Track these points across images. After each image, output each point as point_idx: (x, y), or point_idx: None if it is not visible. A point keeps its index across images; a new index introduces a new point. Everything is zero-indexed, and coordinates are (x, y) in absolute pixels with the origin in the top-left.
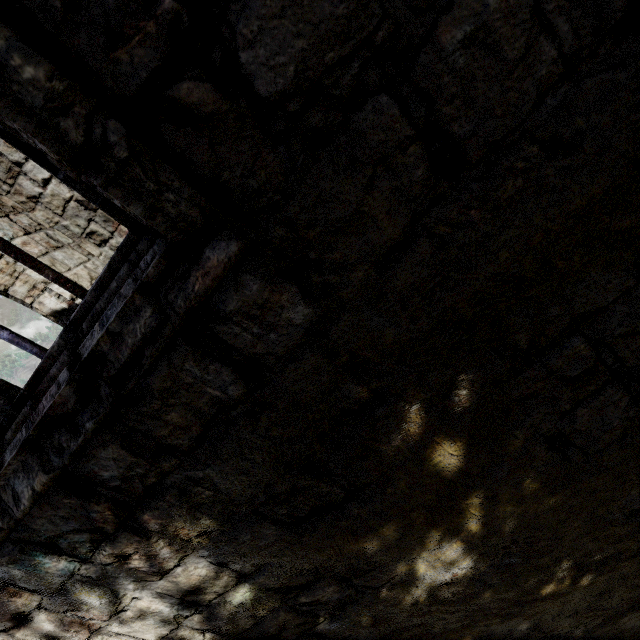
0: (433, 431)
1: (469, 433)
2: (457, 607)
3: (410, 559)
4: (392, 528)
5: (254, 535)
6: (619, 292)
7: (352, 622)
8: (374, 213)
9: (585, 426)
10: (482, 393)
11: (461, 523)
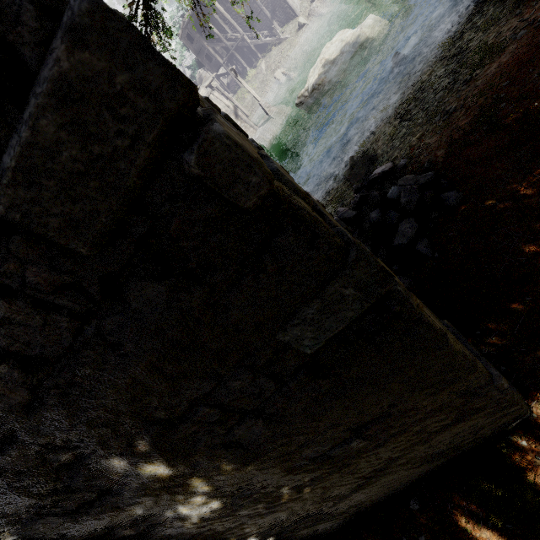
0: (134, 460)
1: (161, 456)
2: (227, 518)
3: (172, 508)
4: (145, 500)
5: (45, 523)
6: (211, 387)
7: (156, 539)
8: (1, 392)
9: (243, 436)
10: (154, 440)
11: (194, 488)
